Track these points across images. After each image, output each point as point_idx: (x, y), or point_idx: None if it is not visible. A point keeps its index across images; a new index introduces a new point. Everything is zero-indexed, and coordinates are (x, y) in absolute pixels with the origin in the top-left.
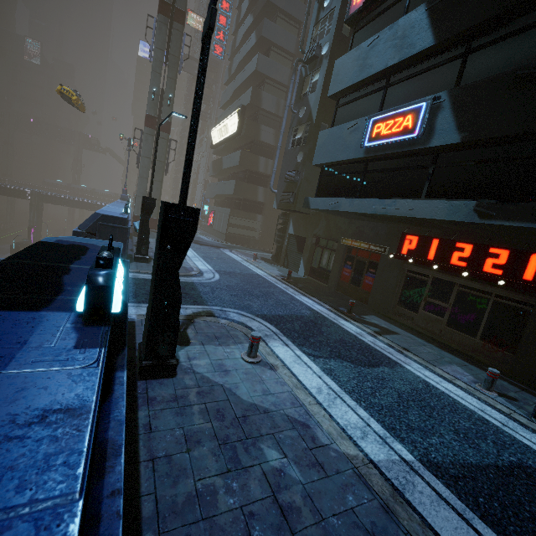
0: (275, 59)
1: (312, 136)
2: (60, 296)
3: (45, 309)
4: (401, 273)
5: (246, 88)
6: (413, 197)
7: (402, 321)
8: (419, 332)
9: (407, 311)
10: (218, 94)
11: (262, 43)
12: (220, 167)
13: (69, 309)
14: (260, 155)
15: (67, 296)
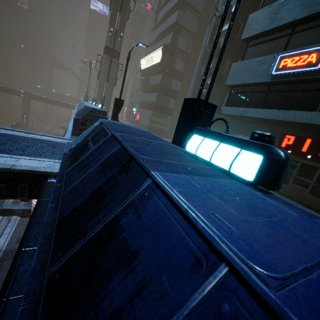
0: (189, 14)
1: (220, 66)
2: (197, 164)
3: (215, 176)
4: None
5: (167, 33)
6: (308, 110)
7: None
8: (289, 197)
9: None
10: (143, 37)
11: (181, 3)
12: (146, 84)
13: (225, 177)
14: (173, 78)
15: (201, 165)
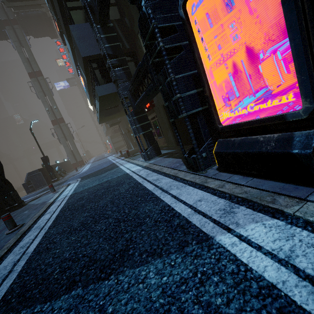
0: None
1: None
2: None
3: None
4: None
5: None
6: None
7: None
8: None
9: None
10: None
11: None
12: None
13: None
14: None
15: None
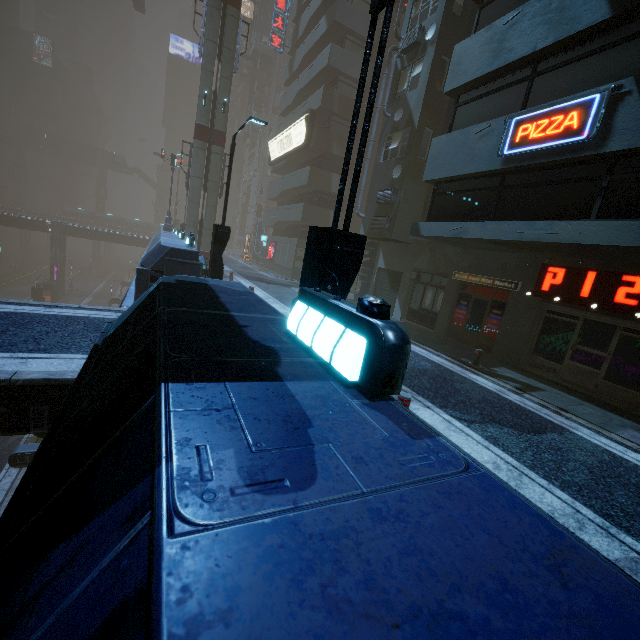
0: (351, 50)
1: (414, 144)
2: (285, 357)
3: (298, 377)
4: (539, 314)
5: (313, 88)
6: (576, 218)
7: (541, 374)
8: (566, 388)
9: (547, 361)
10: (272, 97)
11: (335, 31)
12: (282, 188)
13: (320, 376)
14: (332, 171)
15: (293, 358)
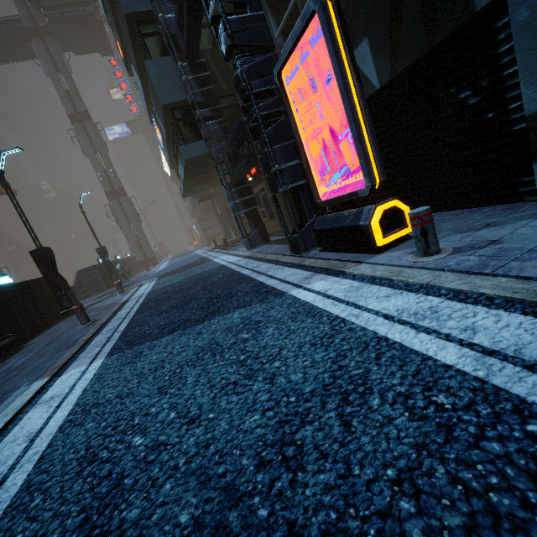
0: None
1: None
2: None
3: None
4: None
5: None
6: None
7: None
8: None
9: None
10: None
11: None
12: None
13: None
14: None
15: None
